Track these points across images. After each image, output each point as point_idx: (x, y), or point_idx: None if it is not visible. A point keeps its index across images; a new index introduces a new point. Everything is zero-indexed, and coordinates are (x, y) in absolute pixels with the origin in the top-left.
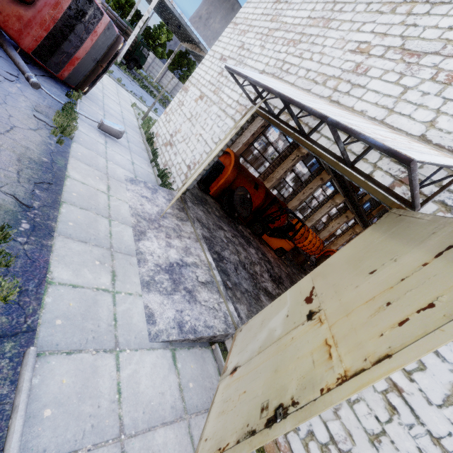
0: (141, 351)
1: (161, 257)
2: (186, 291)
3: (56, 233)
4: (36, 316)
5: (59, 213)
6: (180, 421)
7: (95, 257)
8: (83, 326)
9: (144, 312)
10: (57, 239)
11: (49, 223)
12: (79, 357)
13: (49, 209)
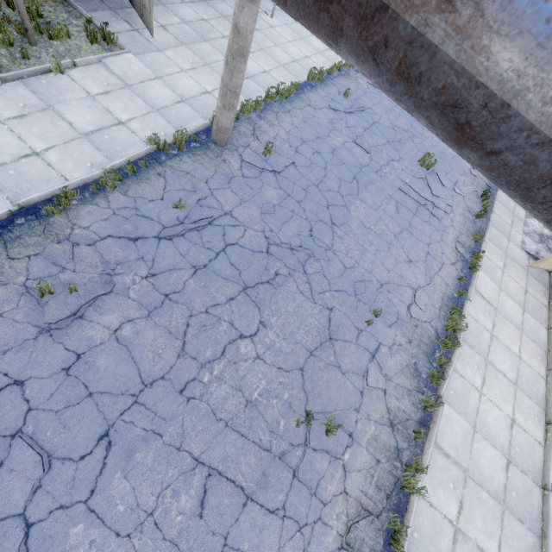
0: (516, 247)
1: (538, 229)
2: (546, 247)
3: (496, 199)
4: (489, 217)
5: (497, 193)
6: (524, 270)
7: (507, 213)
8: (500, 227)
9: (521, 240)
10: (496, 201)
11: (494, 195)
12: (498, 232)
13: (494, 191)
